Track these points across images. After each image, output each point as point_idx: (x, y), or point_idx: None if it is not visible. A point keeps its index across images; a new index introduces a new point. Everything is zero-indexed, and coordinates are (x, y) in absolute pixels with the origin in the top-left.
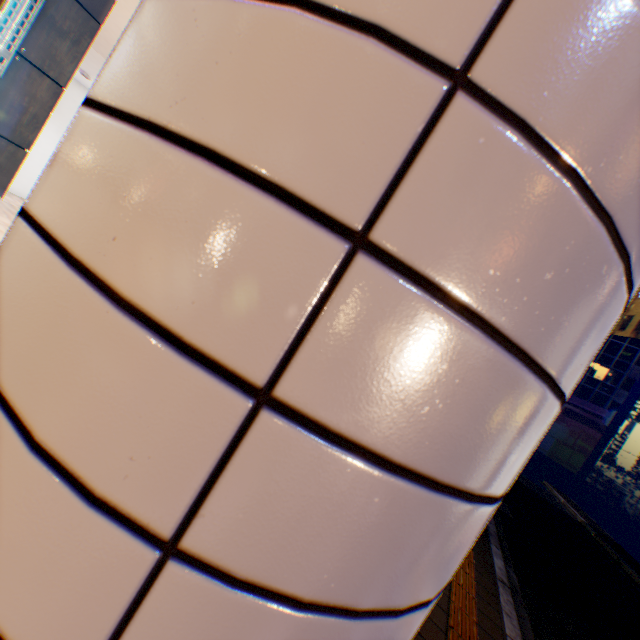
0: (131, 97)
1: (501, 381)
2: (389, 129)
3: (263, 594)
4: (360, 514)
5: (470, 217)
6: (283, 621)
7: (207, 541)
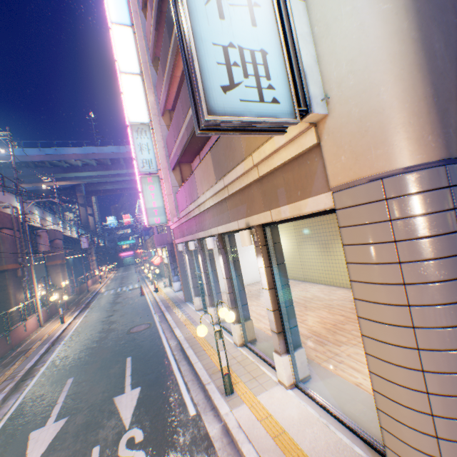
0: (370, 335)
1: (454, 354)
2: (409, 335)
3: (444, 395)
4: (448, 381)
5: (428, 340)
6: (451, 399)
7: (430, 390)
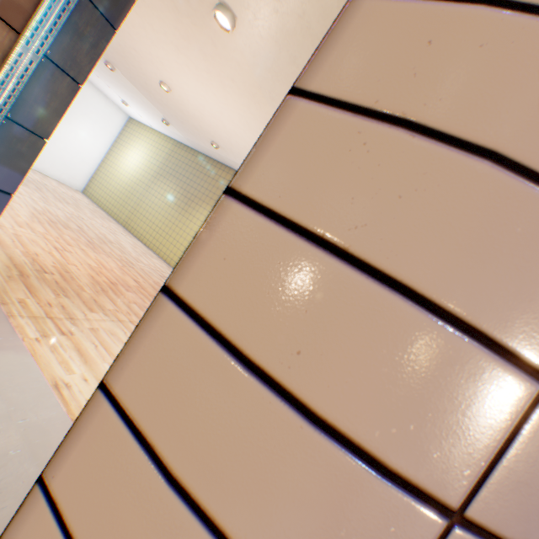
0: (291, 203)
1: None
2: None
3: None
4: None
5: None
6: None
7: None
